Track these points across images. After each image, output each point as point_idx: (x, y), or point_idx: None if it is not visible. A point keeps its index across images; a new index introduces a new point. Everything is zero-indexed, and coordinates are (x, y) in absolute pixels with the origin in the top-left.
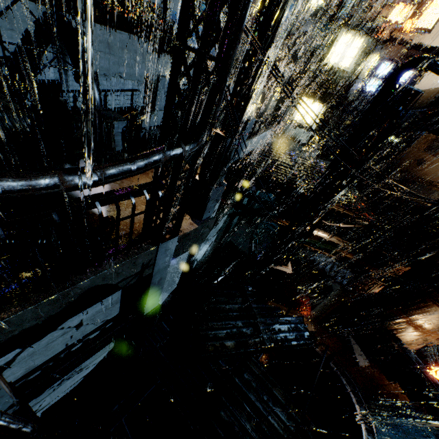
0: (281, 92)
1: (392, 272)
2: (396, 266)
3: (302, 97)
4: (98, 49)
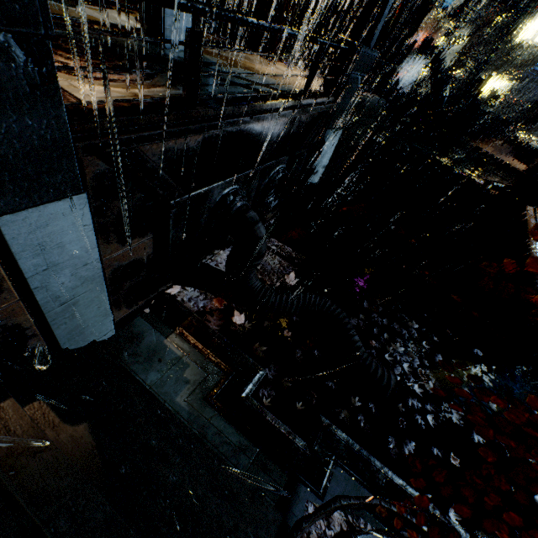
0: (469, 70)
1: None
2: None
3: (492, 74)
4: (418, 56)
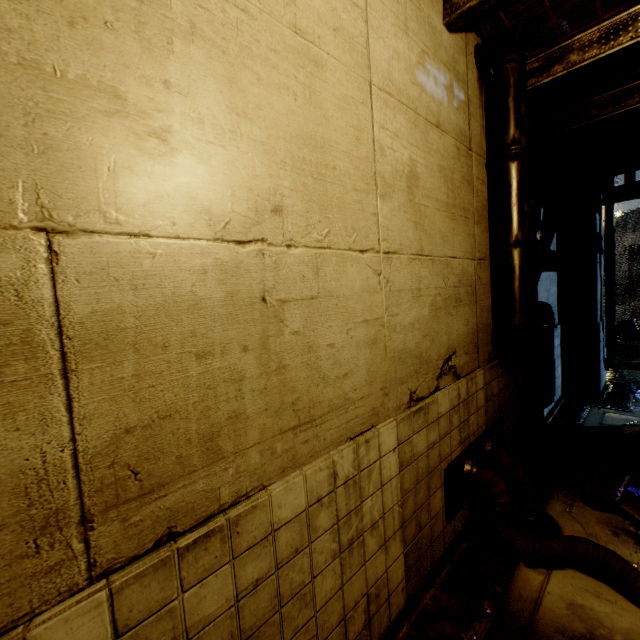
0: None
1: None
2: None
3: None
4: None
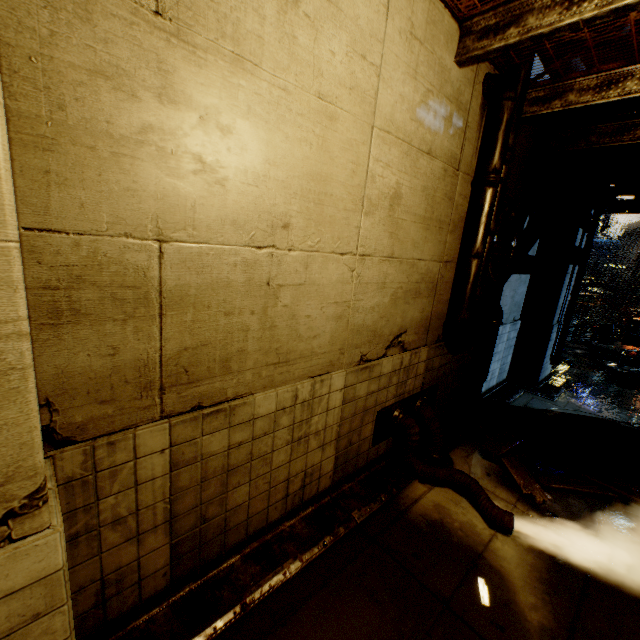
0: None
1: (636, 308)
2: (637, 303)
3: None
4: None
